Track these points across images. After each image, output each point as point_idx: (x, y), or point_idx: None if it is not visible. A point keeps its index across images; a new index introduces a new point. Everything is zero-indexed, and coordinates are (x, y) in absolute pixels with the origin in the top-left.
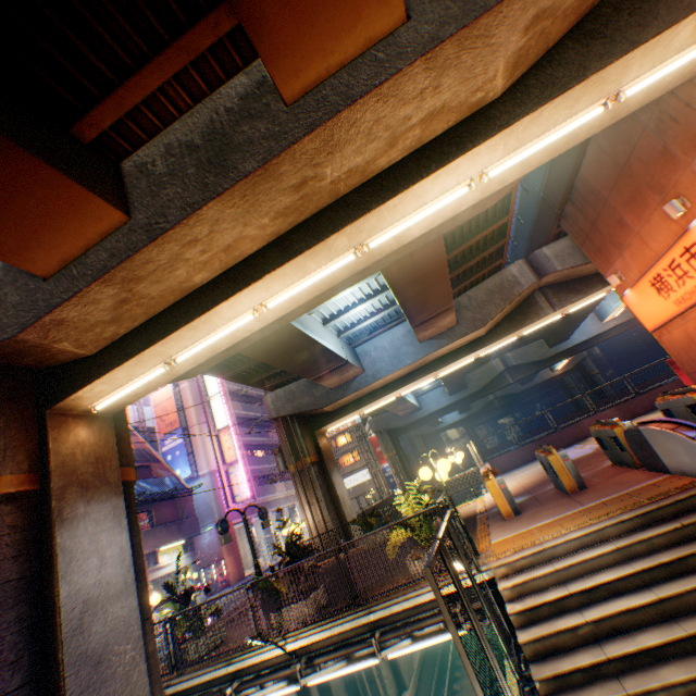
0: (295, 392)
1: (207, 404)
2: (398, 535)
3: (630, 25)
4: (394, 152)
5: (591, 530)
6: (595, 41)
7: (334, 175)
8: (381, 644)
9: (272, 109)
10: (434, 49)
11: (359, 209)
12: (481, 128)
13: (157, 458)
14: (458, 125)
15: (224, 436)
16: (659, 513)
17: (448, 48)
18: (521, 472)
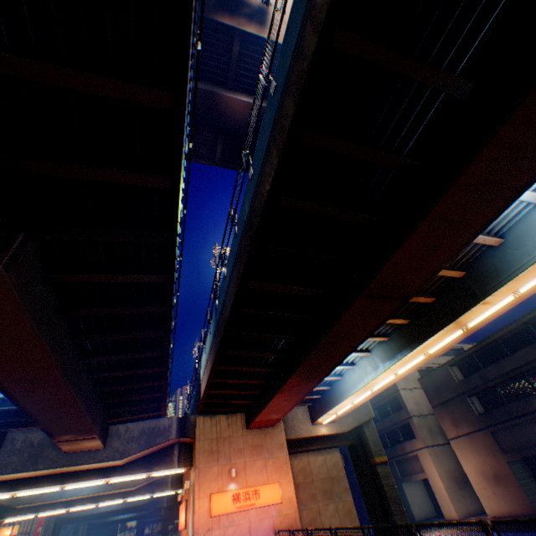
0: None
1: None
2: None
3: (156, 462)
4: (88, 467)
5: None
6: (148, 461)
7: (67, 469)
8: None
9: (62, 448)
10: (102, 462)
11: (68, 479)
12: (113, 471)
13: None
14: (110, 466)
15: None
16: None
17: (106, 461)
18: None
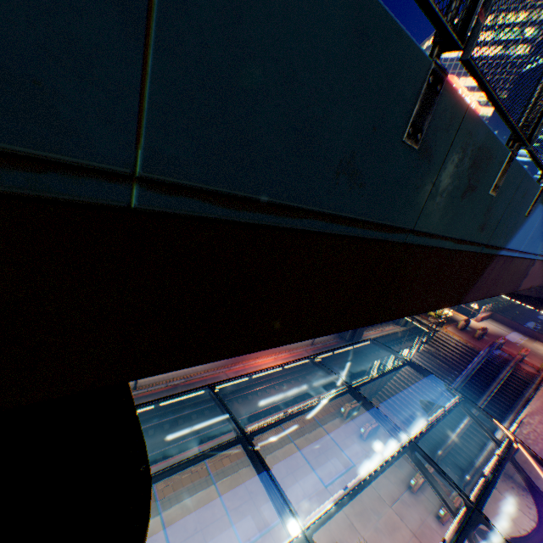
0: None
1: None
2: (431, 313)
3: (542, 306)
4: None
5: (457, 340)
6: (535, 302)
7: None
8: (412, 319)
9: None
10: None
11: None
12: None
13: None
14: None
15: None
16: (468, 348)
17: None
18: (492, 326)
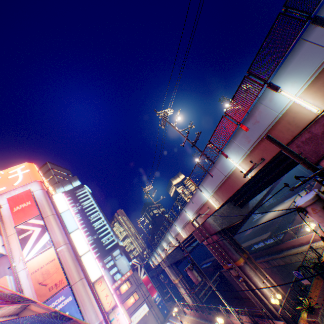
0: (223, 213)
1: (81, 261)
2: None
3: None
4: None
5: None
6: None
7: None
8: None
9: None
10: None
11: None
12: None
13: (71, 317)
14: None
15: (99, 286)
16: None
17: None
18: None
